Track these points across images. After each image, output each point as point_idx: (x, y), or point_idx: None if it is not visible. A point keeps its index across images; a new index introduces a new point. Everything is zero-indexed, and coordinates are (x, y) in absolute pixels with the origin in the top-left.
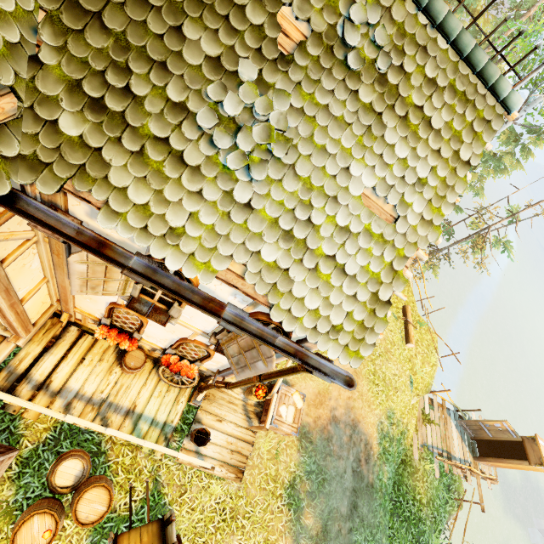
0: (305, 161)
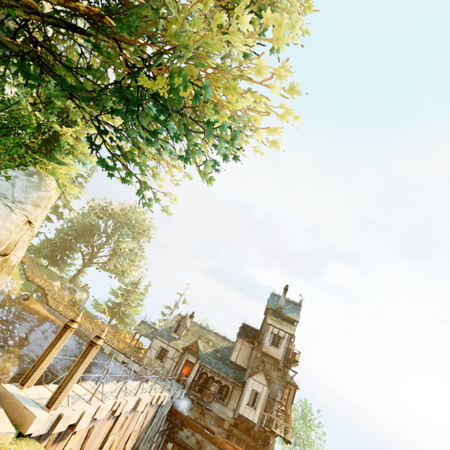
0: None
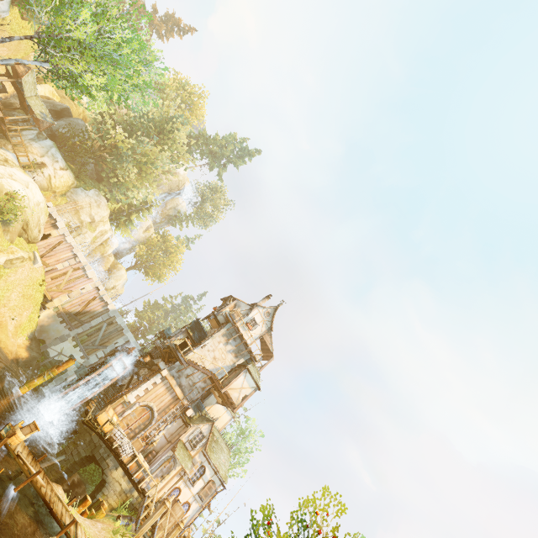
0: (218, 453)
